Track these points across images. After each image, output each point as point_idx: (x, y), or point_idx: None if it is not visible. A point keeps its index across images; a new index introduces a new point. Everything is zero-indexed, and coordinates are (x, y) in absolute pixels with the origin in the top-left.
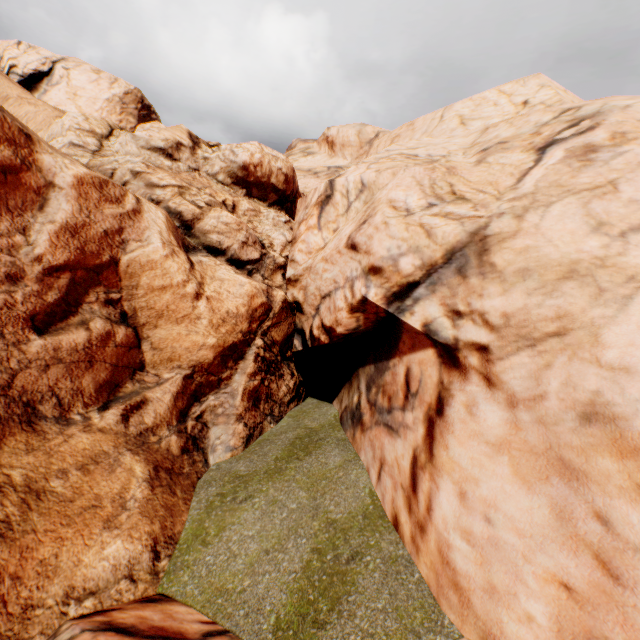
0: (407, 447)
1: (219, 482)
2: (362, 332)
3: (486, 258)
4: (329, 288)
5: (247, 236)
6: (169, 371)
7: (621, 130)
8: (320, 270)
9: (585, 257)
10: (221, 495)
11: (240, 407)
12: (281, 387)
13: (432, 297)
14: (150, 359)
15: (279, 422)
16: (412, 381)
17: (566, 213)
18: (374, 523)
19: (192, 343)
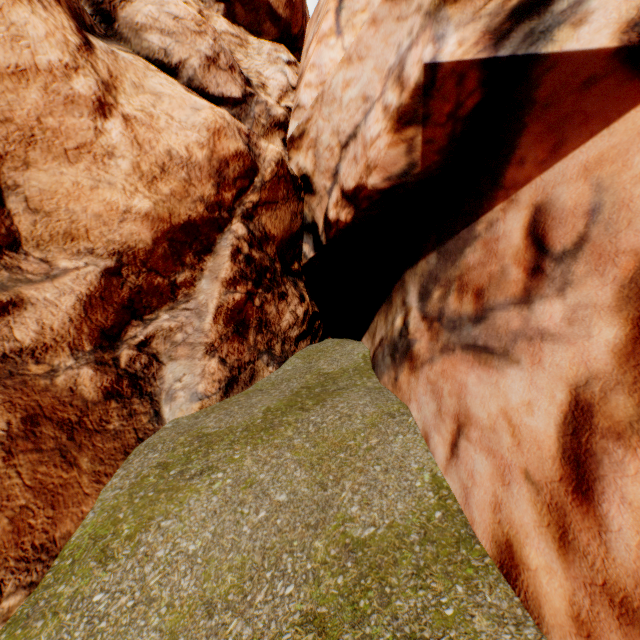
0: (545, 384)
1: (168, 447)
2: (417, 181)
3: None
4: (354, 120)
5: (216, 50)
6: (70, 257)
7: None
8: (338, 89)
9: None
10: (162, 469)
11: (211, 333)
12: (284, 314)
13: None
14: (29, 231)
15: (282, 365)
16: (557, 226)
17: None
18: (450, 552)
19: (105, 206)
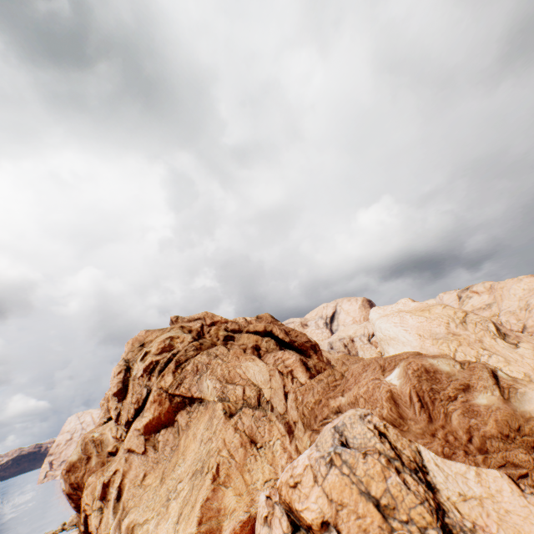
0: None
1: None
2: None
3: (525, 327)
4: None
5: None
6: None
7: (531, 307)
8: None
9: (532, 324)
10: None
11: None
12: None
13: (524, 332)
14: None
15: None
16: None
17: (529, 320)
18: None
19: None
